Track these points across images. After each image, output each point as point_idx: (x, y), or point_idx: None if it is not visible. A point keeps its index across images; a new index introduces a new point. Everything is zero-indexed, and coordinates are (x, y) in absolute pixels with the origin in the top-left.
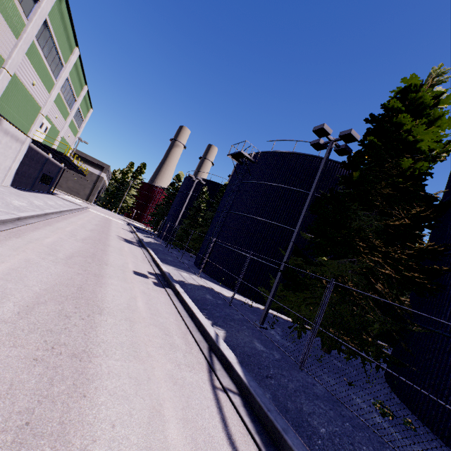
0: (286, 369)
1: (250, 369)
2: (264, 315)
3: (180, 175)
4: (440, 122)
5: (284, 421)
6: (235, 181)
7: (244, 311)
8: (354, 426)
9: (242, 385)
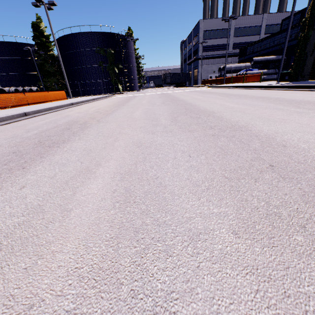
0: None
1: None
2: None
3: None
4: (49, 38)
5: None
6: None
7: None
8: None
9: None
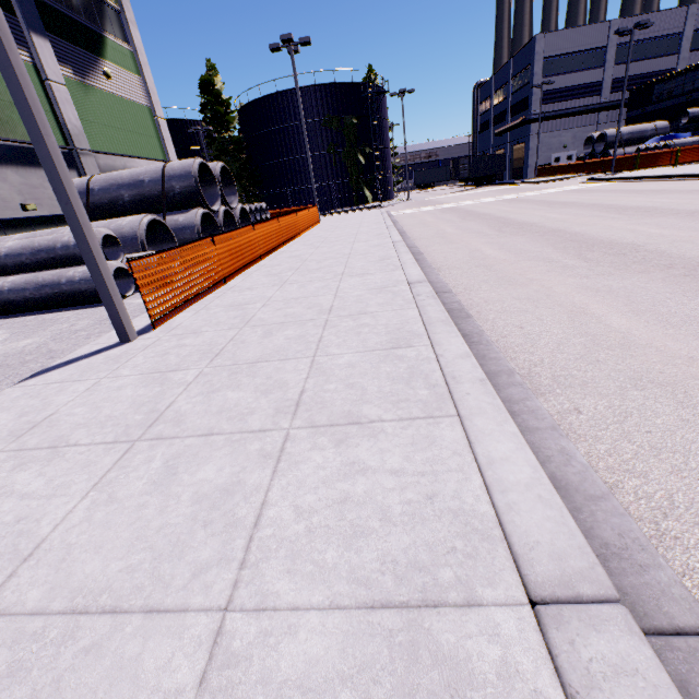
0: None
1: None
2: None
3: None
4: (230, 105)
5: None
6: None
7: None
8: None
9: None
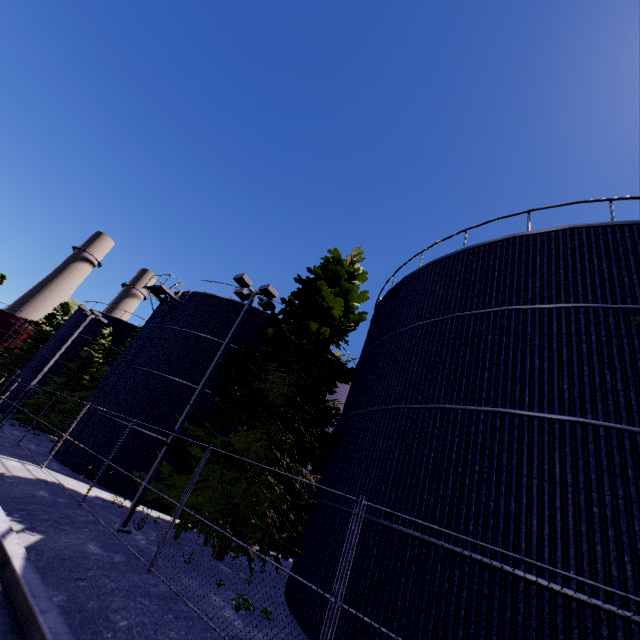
0: (121, 571)
1: (54, 574)
2: (130, 511)
3: (69, 305)
4: (352, 294)
5: (52, 605)
6: (148, 324)
7: (106, 513)
8: (180, 617)
9: (12, 580)
